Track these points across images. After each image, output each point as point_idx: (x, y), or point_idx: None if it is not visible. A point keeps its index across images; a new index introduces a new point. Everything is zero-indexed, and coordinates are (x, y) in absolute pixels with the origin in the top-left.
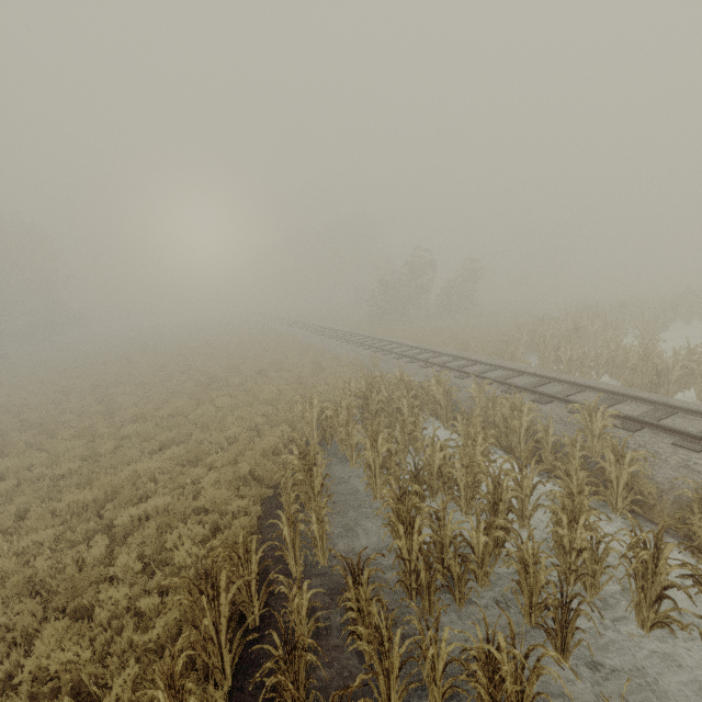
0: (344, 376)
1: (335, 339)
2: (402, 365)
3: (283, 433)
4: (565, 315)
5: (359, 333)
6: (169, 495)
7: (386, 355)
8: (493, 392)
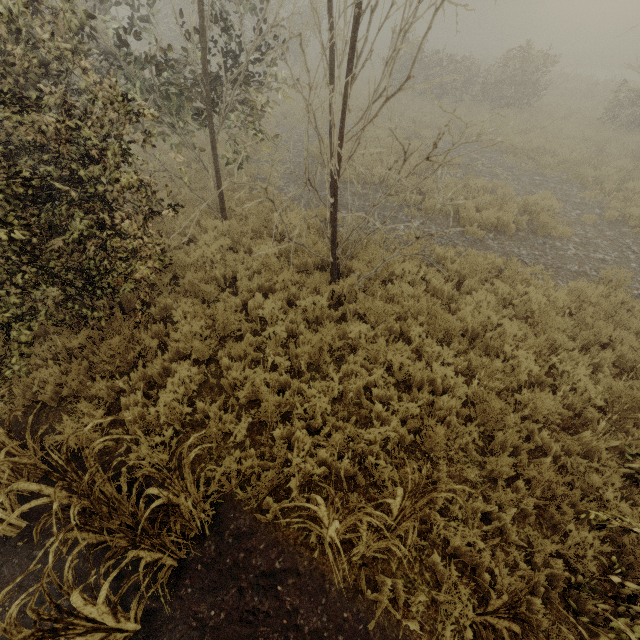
0: None
1: None
2: None
3: None
4: None
5: None
6: None
7: None
8: None
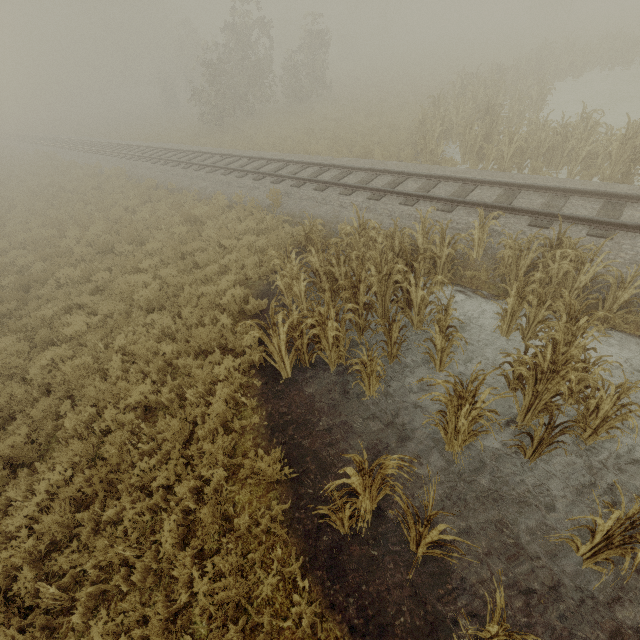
0: (241, 229)
1: (182, 167)
2: (312, 197)
3: (226, 368)
4: (452, 90)
5: (212, 152)
6: (99, 587)
7: (278, 183)
8: (469, 220)
